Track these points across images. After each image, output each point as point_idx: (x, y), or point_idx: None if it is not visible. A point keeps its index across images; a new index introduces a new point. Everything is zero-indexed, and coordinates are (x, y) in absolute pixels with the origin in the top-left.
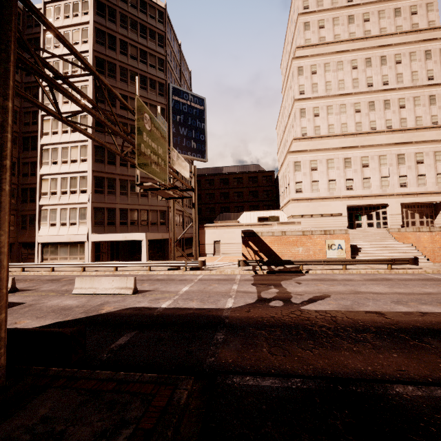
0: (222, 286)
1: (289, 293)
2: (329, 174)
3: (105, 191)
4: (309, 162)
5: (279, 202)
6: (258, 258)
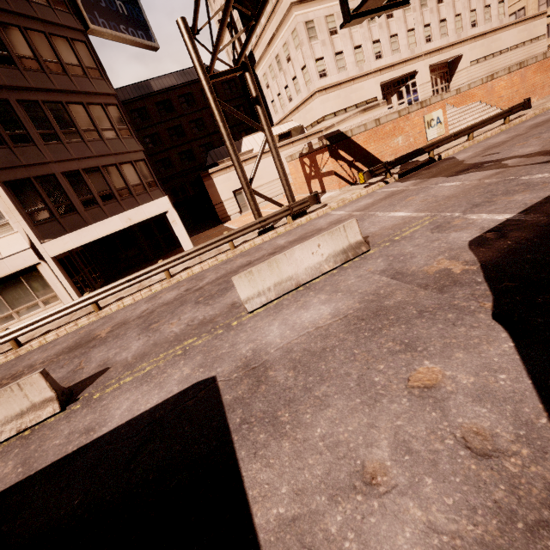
0: (431, 192)
1: (548, 150)
2: (354, 37)
3: (4, 136)
4: (324, 20)
5: (269, 117)
6: (356, 171)
